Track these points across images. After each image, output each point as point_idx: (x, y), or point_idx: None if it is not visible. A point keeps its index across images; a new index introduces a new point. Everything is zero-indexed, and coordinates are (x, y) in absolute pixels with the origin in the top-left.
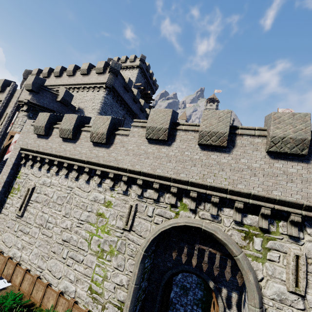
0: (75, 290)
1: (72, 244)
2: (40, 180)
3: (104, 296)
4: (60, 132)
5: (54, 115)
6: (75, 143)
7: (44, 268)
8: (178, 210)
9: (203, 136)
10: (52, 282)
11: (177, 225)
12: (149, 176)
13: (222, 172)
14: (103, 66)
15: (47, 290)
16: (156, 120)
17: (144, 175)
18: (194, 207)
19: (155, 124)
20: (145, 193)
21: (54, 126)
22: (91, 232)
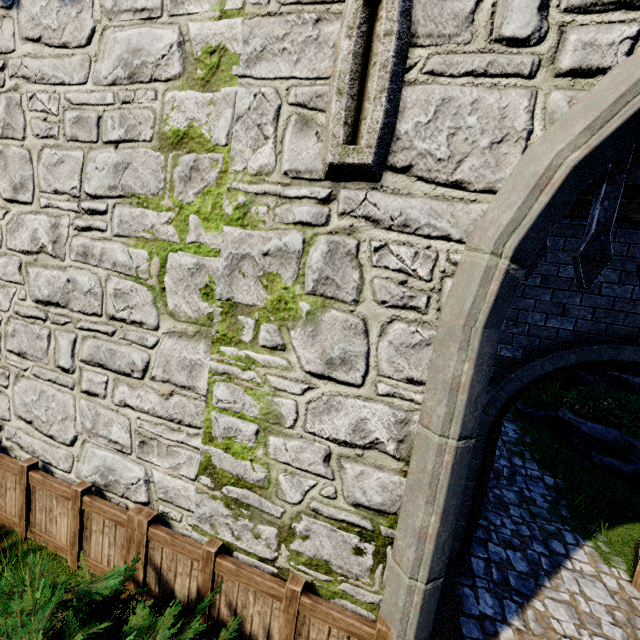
0: (144, 477)
1: (81, 312)
2: None
3: (279, 494)
4: None
5: None
6: None
7: (6, 416)
8: None
9: None
10: (49, 459)
11: None
12: None
13: None
14: None
15: (35, 486)
16: None
17: None
18: None
19: None
20: None
21: None
22: (155, 238)
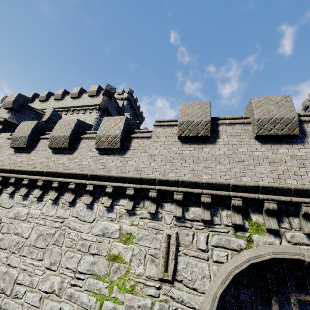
0: None
1: None
2: (10, 212)
3: None
4: (51, 141)
5: (43, 124)
6: (72, 153)
7: None
8: (249, 235)
9: (263, 125)
10: None
11: (259, 260)
12: (192, 185)
13: (304, 168)
14: (96, 89)
15: None
16: (190, 113)
17: (184, 186)
18: (277, 225)
19: (191, 117)
20: (186, 214)
21: (42, 136)
22: (100, 293)
